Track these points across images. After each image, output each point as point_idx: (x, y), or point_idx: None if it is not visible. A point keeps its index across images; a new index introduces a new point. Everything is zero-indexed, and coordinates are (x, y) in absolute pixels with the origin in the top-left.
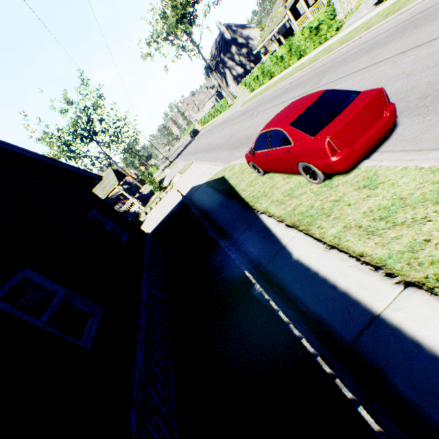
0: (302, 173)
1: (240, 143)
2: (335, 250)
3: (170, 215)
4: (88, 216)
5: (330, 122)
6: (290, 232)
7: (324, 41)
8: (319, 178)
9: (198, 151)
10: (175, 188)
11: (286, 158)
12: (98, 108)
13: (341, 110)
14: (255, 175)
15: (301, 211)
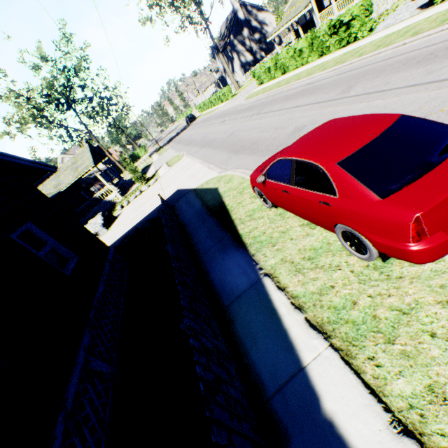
0: (339, 237)
1: (242, 146)
2: (415, 443)
3: (146, 222)
4: (10, 236)
5: (417, 178)
6: (315, 342)
7: (352, 41)
8: (369, 256)
9: (192, 143)
10: (159, 183)
11: (318, 209)
12: (80, 72)
13: (438, 160)
14: (259, 203)
15: (334, 303)
